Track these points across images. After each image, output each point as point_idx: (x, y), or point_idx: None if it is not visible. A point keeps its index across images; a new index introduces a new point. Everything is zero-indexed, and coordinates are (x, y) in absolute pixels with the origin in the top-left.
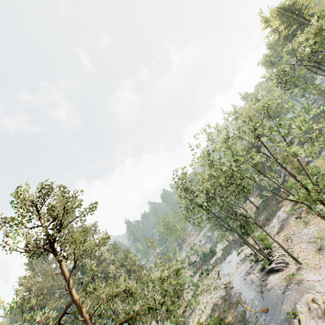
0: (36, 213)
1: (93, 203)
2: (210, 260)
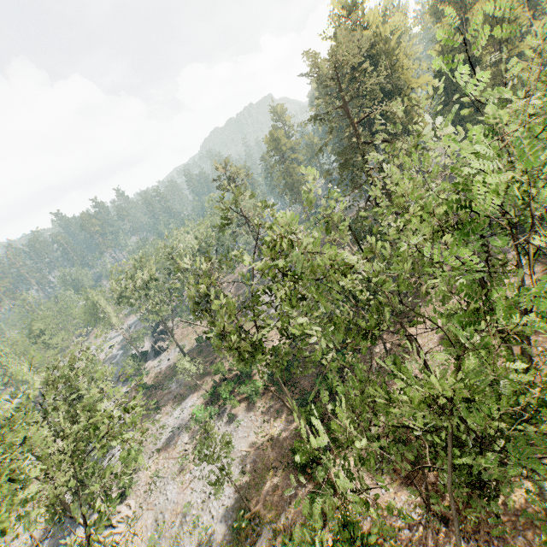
0: None
1: None
2: None
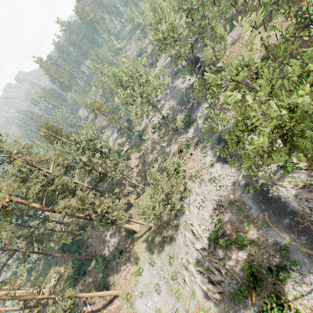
0: None
1: None
2: (186, 130)
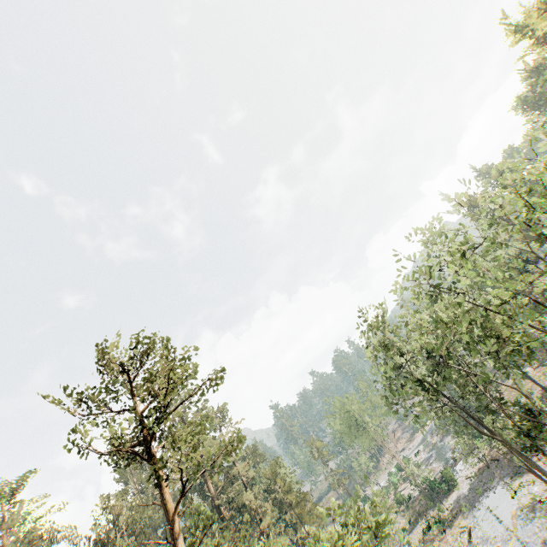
0: (126, 387)
1: (214, 373)
2: (445, 498)
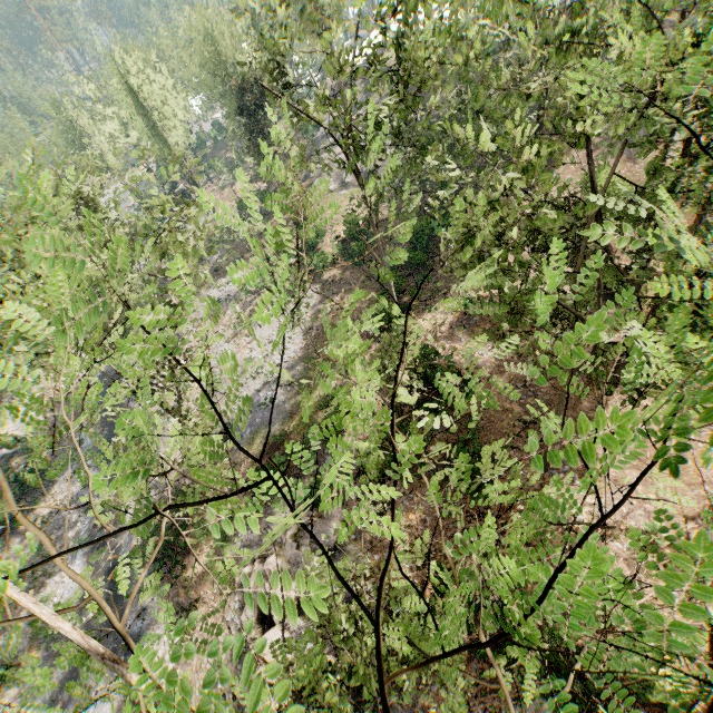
0: None
1: None
2: None
